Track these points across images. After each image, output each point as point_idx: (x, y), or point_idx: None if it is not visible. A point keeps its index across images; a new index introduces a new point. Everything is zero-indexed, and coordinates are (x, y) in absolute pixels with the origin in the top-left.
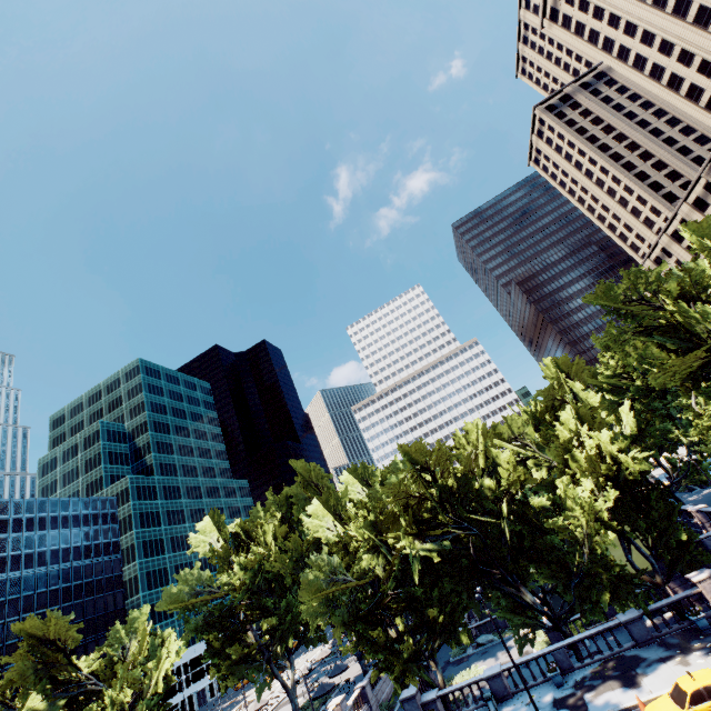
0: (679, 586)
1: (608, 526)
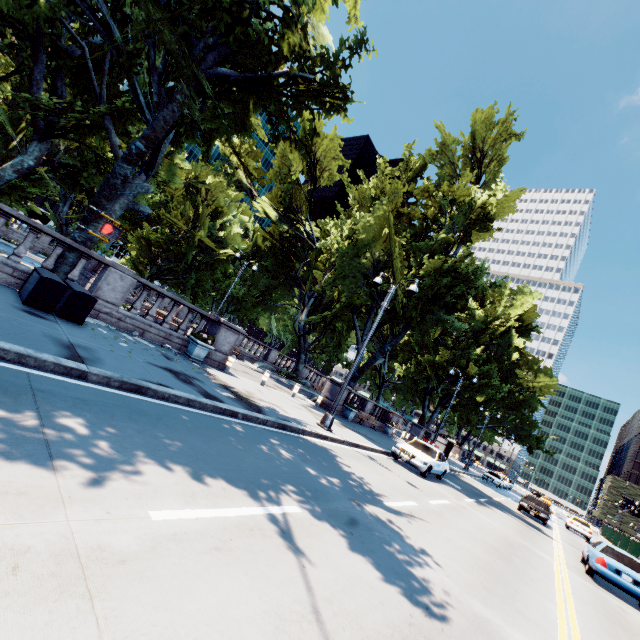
0: None
1: None
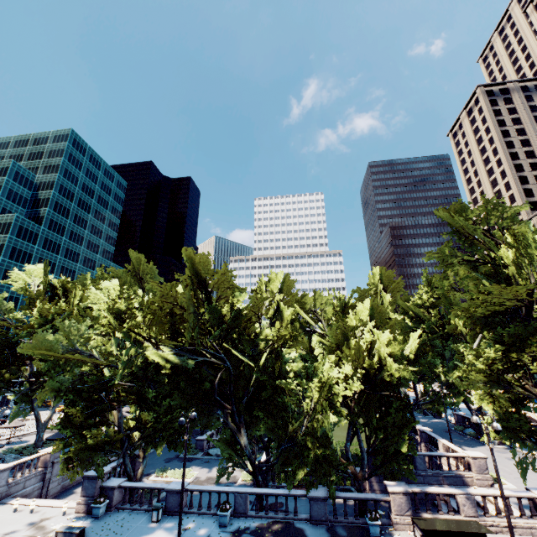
0: (376, 482)
1: (339, 411)
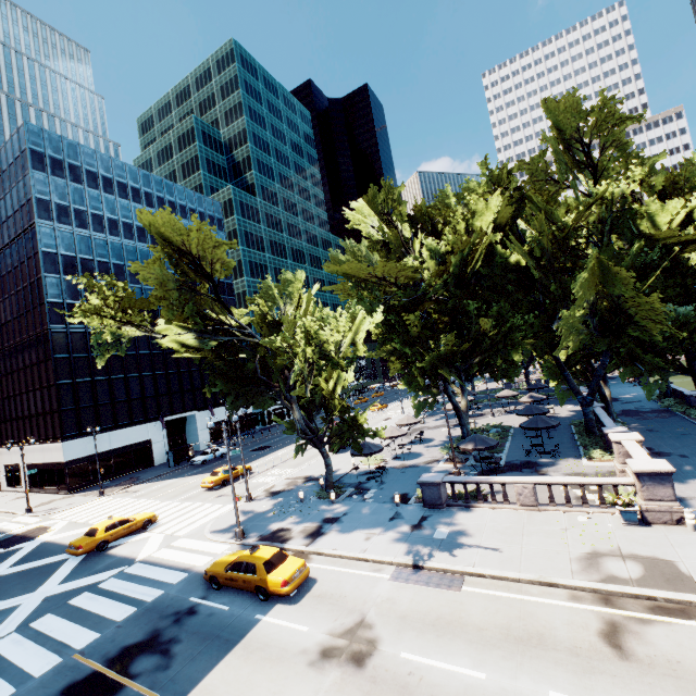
0: None
1: None
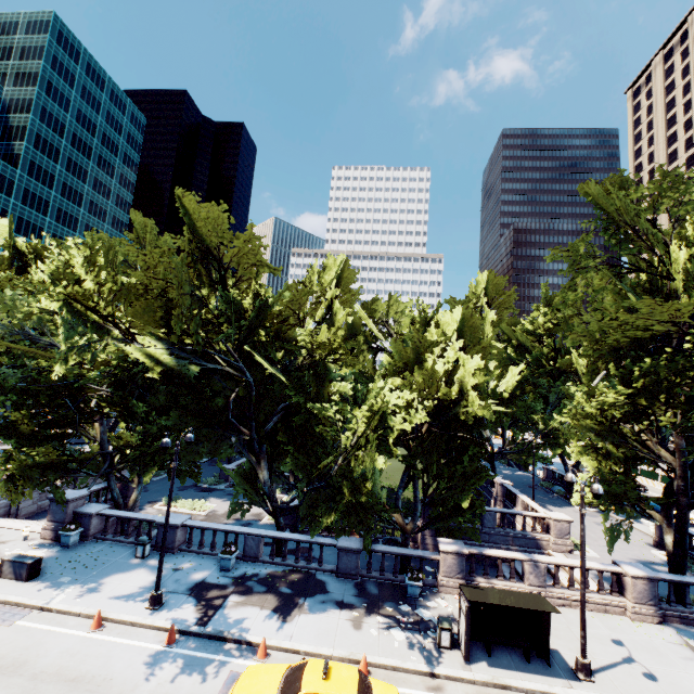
0: (431, 536)
1: (387, 450)
